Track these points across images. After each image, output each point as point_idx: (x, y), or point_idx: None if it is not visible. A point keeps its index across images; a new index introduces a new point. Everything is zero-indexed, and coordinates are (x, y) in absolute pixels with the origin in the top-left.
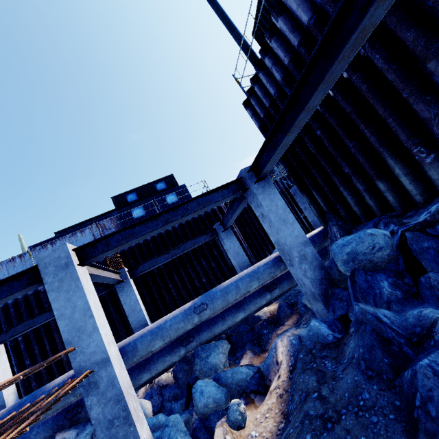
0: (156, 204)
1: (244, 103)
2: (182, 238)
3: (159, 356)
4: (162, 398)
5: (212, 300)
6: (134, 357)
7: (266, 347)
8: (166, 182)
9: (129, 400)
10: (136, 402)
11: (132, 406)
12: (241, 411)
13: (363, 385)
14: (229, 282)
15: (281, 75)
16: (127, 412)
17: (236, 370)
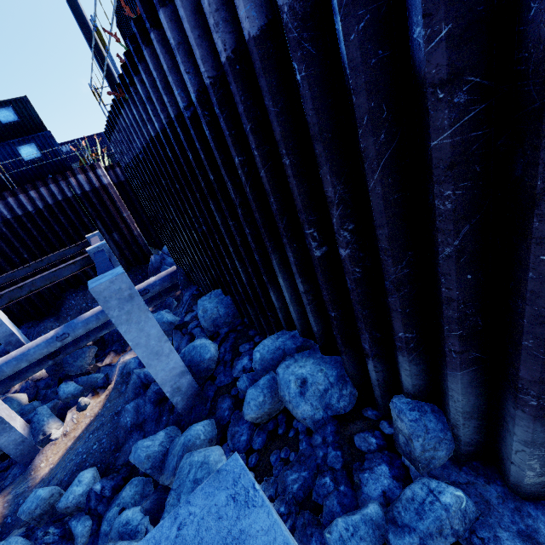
0: (1, 159)
1: (105, 134)
2: (52, 222)
3: (28, 368)
4: (37, 388)
5: (74, 330)
6: (3, 376)
7: (127, 348)
8: (15, 109)
9: (2, 413)
10: (8, 411)
11: (5, 414)
12: (85, 403)
13: (122, 404)
14: (91, 315)
15: (131, 157)
16: (2, 419)
17: (90, 376)
